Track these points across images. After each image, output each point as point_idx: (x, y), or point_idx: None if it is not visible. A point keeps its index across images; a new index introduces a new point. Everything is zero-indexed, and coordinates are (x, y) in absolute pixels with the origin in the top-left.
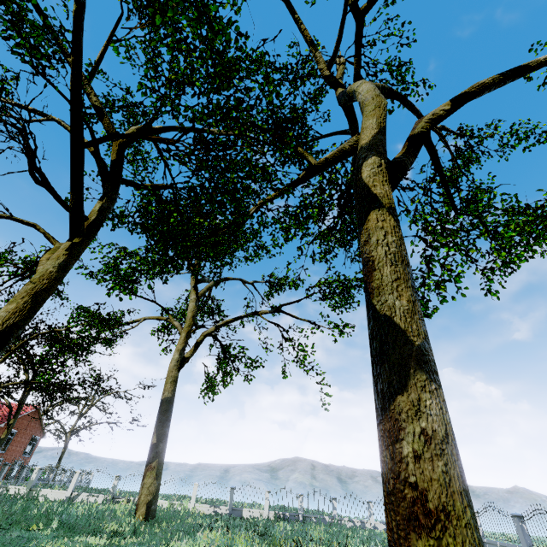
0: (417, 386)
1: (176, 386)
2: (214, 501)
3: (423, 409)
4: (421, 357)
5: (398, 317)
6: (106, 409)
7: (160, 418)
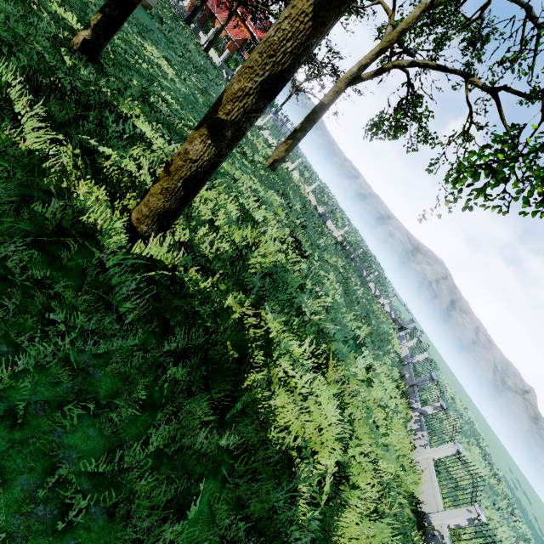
0: (200, 133)
1: (336, 99)
2: (334, 208)
3: (193, 143)
4: (215, 125)
5: (227, 94)
6: (323, 88)
7: (309, 115)
